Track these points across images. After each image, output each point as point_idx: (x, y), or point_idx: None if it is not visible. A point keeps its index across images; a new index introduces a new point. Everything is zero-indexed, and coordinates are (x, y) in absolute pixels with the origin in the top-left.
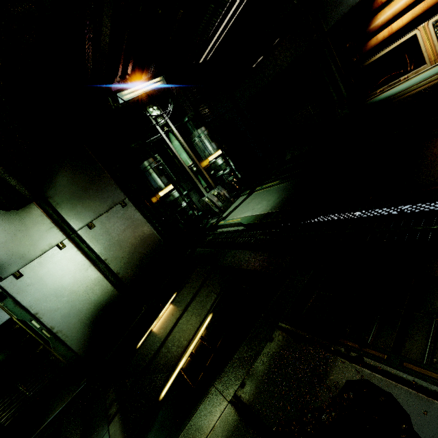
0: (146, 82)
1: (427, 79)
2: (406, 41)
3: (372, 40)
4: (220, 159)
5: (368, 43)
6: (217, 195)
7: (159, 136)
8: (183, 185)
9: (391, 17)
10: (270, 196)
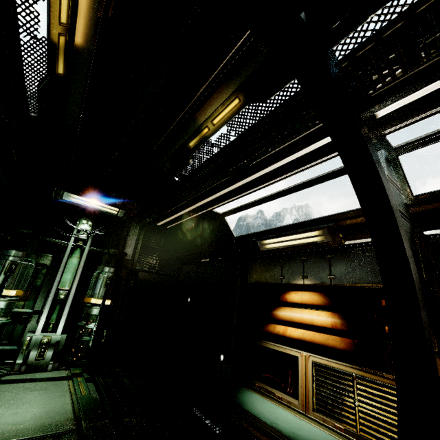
0: (104, 204)
1: (267, 428)
2: (294, 356)
3: (272, 325)
4: (94, 308)
5: (269, 324)
6: (43, 343)
7: (66, 243)
8: (40, 301)
9: (289, 320)
10: (35, 407)
